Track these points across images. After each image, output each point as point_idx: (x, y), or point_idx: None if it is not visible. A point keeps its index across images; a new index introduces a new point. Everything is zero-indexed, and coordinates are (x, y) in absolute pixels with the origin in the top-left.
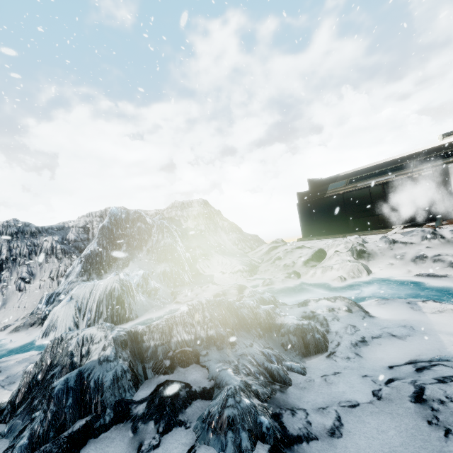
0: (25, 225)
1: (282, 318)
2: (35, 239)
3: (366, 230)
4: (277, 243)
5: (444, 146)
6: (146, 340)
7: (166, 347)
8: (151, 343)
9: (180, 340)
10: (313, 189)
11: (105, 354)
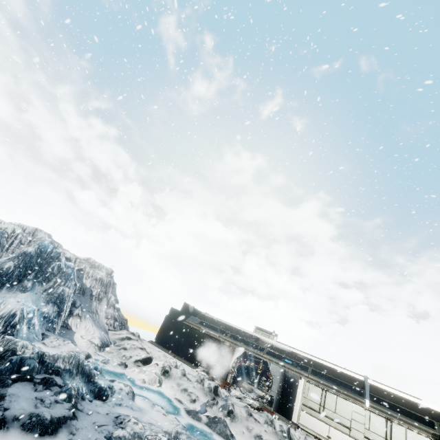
0: None
1: (99, 380)
2: None
3: (188, 360)
4: (134, 335)
5: (248, 334)
6: (46, 358)
7: (52, 365)
8: (47, 360)
9: (58, 365)
10: (182, 311)
11: (33, 355)
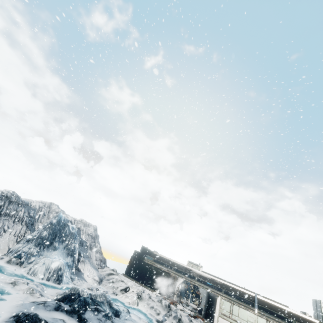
0: (19, 197)
1: (114, 306)
2: (18, 207)
3: (148, 286)
4: (114, 271)
5: (184, 267)
6: (92, 296)
7: (96, 300)
8: (93, 297)
9: (98, 300)
10: (141, 252)
11: (88, 296)
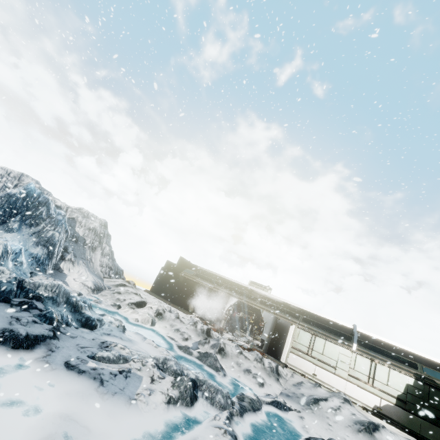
0: None
1: (86, 311)
2: None
3: (183, 307)
4: (129, 283)
5: (242, 287)
6: (26, 285)
7: (33, 292)
8: (27, 287)
9: (40, 292)
10: (178, 264)
11: (10, 280)
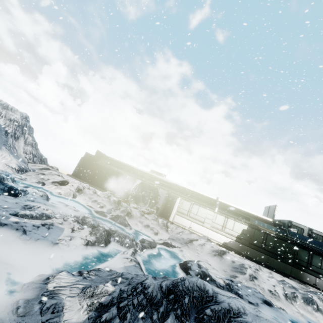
0: None
1: (9, 182)
2: None
3: (99, 187)
4: (53, 168)
5: (145, 173)
6: None
7: None
8: None
9: None
10: (95, 156)
11: None
